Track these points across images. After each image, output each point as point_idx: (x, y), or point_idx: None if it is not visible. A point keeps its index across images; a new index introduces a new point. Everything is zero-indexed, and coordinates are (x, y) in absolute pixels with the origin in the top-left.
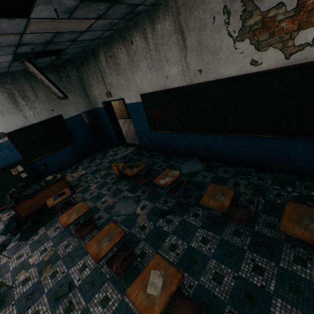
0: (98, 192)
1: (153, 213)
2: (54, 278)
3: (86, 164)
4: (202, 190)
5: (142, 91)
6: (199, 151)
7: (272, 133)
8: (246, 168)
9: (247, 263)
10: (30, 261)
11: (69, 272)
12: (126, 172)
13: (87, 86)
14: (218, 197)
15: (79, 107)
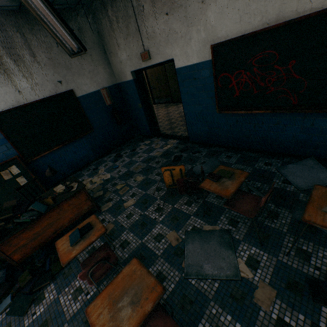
0: (140, 214)
1: (287, 283)
2: None
3: (109, 163)
4: None
5: (215, 39)
6: (323, 146)
7: None
8: None
9: None
10: None
11: None
12: (210, 189)
13: (108, 47)
14: None
15: (98, 80)
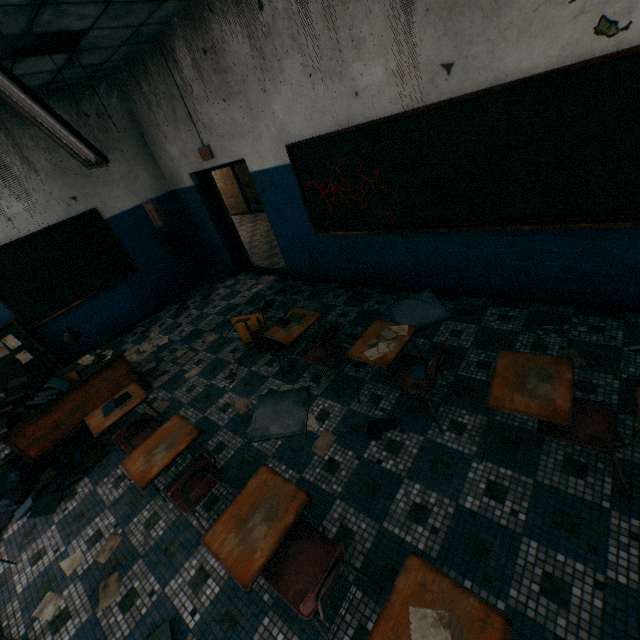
0: (206, 385)
1: (349, 428)
2: (129, 610)
3: (168, 320)
4: (459, 364)
5: (289, 138)
6: (435, 274)
7: (632, 218)
8: (551, 307)
9: (621, 544)
10: (64, 568)
11: (166, 592)
12: (275, 336)
13: (150, 137)
14: (533, 388)
15: (137, 188)
